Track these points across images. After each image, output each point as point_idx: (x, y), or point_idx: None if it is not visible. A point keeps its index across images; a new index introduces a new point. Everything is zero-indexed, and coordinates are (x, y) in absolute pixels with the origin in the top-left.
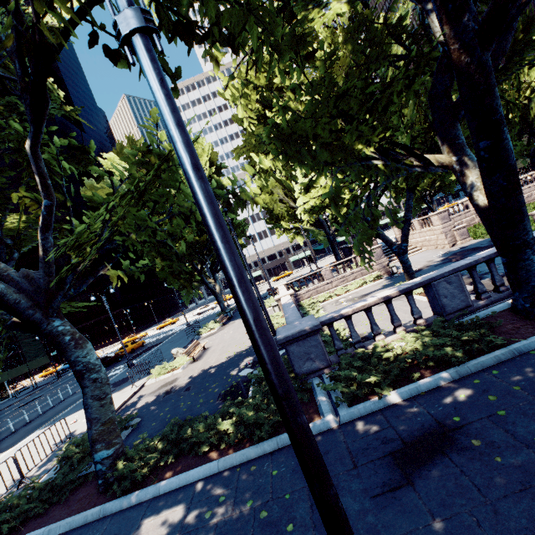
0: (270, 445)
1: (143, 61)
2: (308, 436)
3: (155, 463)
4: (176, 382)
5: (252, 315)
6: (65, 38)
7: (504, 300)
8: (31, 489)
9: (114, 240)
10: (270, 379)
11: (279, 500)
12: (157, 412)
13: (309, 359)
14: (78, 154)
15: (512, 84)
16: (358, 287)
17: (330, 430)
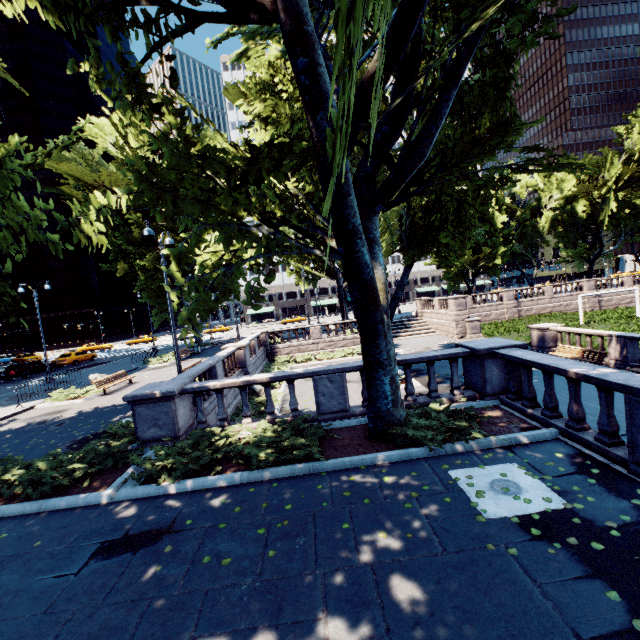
0: (32, 507)
1: None
2: None
3: None
4: (62, 413)
5: None
6: None
7: None
8: None
9: None
10: None
11: None
12: (5, 442)
13: (156, 425)
14: None
15: (589, 176)
16: (343, 356)
17: (98, 505)
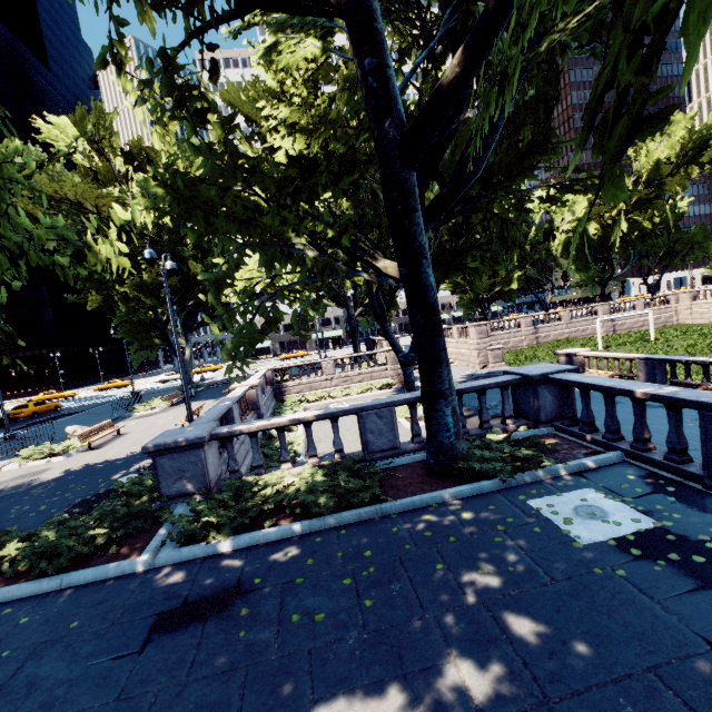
0: (50, 584)
1: None
2: None
3: None
4: (42, 474)
5: None
6: None
7: None
8: None
9: None
10: None
11: None
12: None
13: (183, 478)
14: None
15: (600, 198)
16: (360, 392)
17: (135, 573)
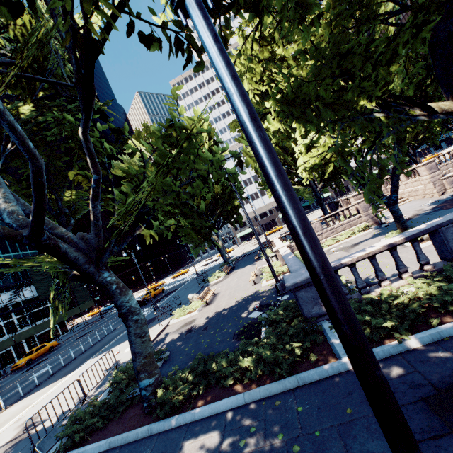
0: (291, 383)
1: (197, 20)
2: (388, 391)
3: (189, 392)
4: (195, 322)
5: (320, 263)
6: (109, 33)
7: None
8: (93, 407)
9: (146, 205)
10: (342, 330)
11: (309, 436)
12: (182, 347)
13: (317, 303)
14: (117, 135)
15: None
16: (347, 237)
17: (349, 371)
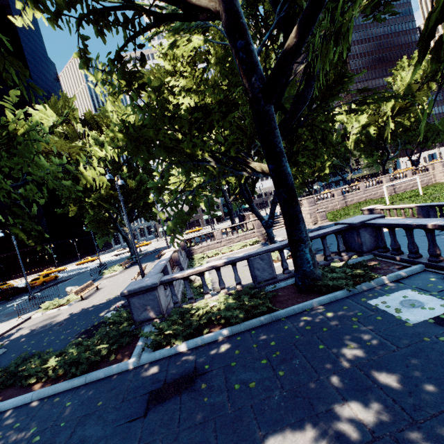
0: (79, 381)
1: None
2: None
3: None
4: (57, 317)
5: None
6: None
7: None
8: None
9: None
10: None
11: (55, 427)
12: (23, 344)
13: (147, 309)
14: None
15: (374, 110)
16: (240, 248)
17: (129, 370)
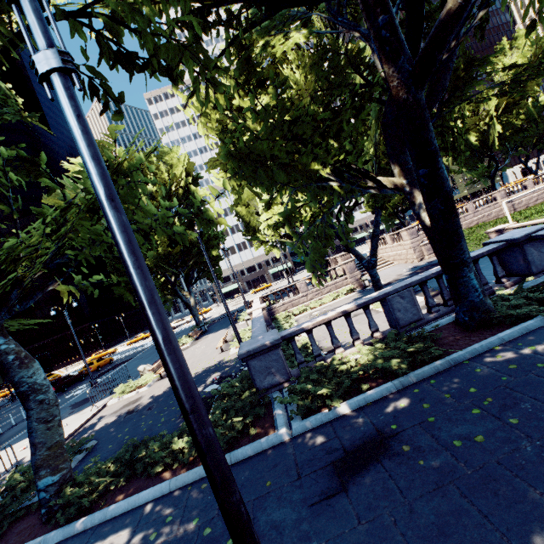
0: None
1: (60, 98)
2: (212, 447)
3: (105, 487)
4: (140, 401)
5: (161, 335)
6: (4, 56)
7: (451, 313)
8: None
9: (64, 254)
10: (177, 395)
11: None
12: (116, 433)
13: (270, 373)
14: (26, 166)
15: (473, 111)
16: (332, 300)
17: (282, 443)
